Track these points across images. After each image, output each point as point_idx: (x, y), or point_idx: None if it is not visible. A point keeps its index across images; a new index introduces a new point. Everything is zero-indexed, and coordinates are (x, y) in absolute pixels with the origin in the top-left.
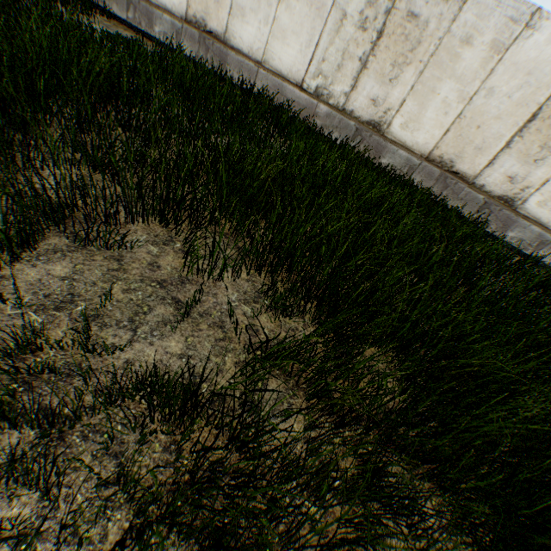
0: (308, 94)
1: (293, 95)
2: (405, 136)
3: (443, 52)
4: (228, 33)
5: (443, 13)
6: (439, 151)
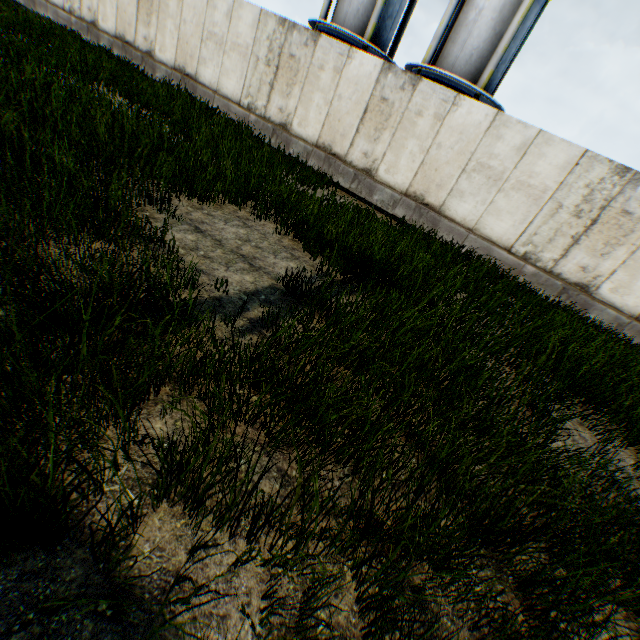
0: (515, 256)
1: (500, 255)
2: (612, 298)
3: None
4: (444, 206)
5: None
6: None
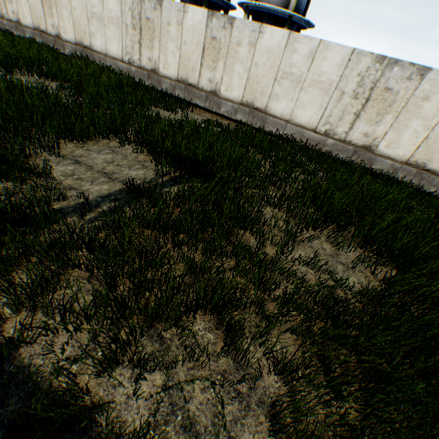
0: (320, 134)
1: (309, 135)
2: (388, 151)
3: (410, 105)
4: (267, 107)
5: (408, 86)
6: (413, 158)
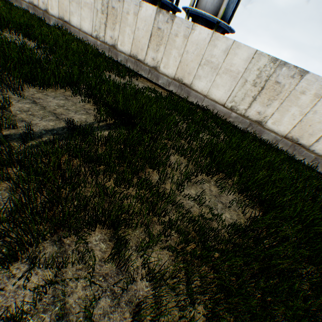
0: (227, 108)
1: (220, 108)
2: (273, 127)
3: (291, 96)
4: (192, 84)
5: (291, 82)
6: (290, 134)
